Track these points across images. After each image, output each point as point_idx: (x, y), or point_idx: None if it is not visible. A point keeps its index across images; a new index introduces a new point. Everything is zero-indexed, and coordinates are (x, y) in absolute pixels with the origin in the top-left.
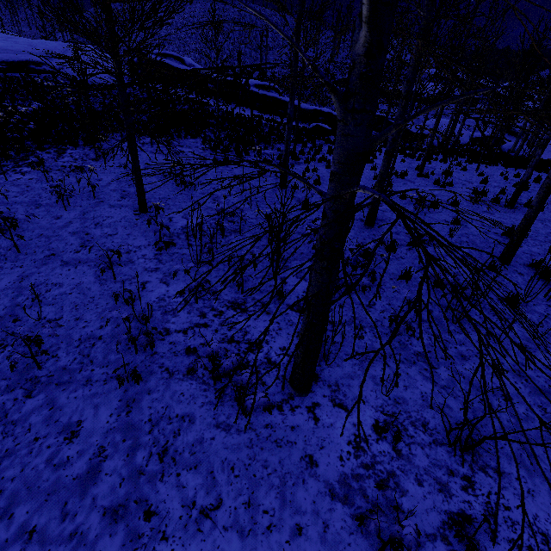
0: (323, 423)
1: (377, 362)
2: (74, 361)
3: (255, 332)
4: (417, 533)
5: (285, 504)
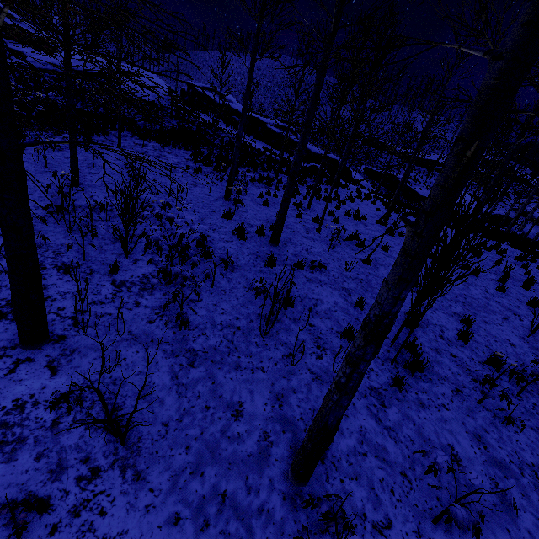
0: (14, 376)
1: (138, 345)
2: None
3: (53, 290)
4: None
5: None
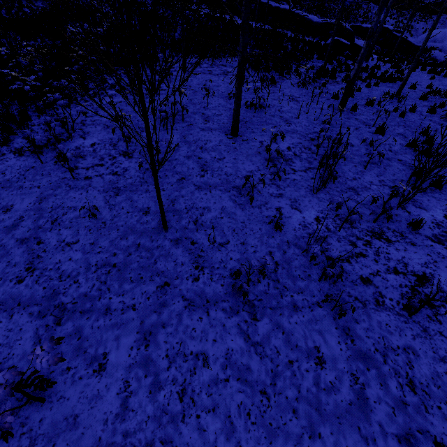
0: None
1: None
2: (269, 285)
3: (414, 264)
4: None
5: None
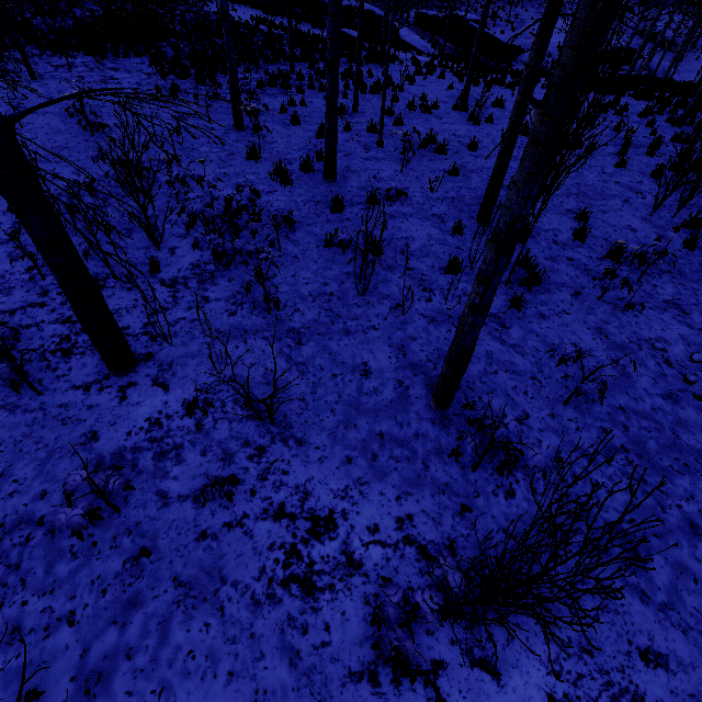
0: (129, 401)
1: (234, 340)
2: None
3: None
4: (125, 487)
5: (41, 474)
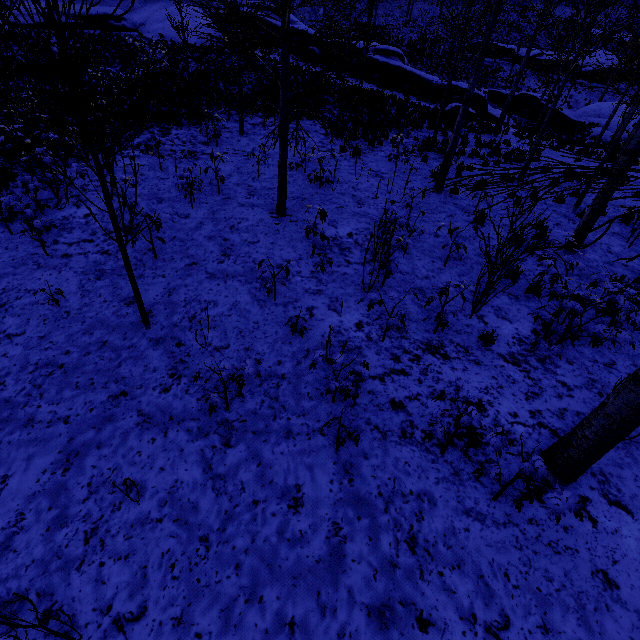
0: (603, 526)
1: None
2: (262, 404)
3: (470, 388)
4: None
5: (593, 636)
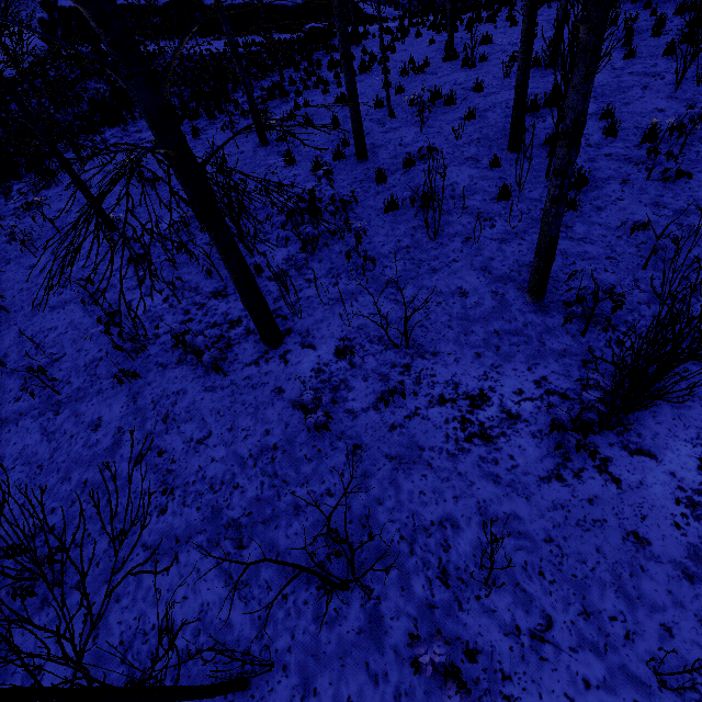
0: (292, 363)
1: (347, 302)
2: (85, 381)
3: (235, 312)
4: (333, 402)
5: (258, 421)
